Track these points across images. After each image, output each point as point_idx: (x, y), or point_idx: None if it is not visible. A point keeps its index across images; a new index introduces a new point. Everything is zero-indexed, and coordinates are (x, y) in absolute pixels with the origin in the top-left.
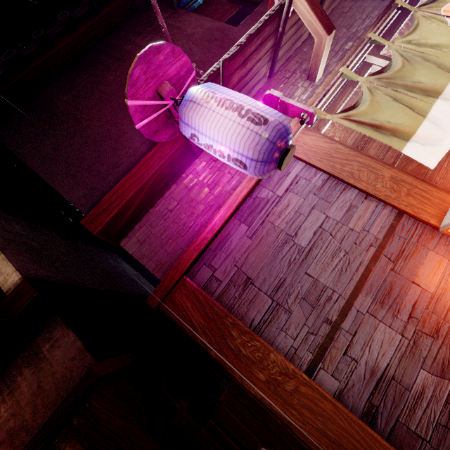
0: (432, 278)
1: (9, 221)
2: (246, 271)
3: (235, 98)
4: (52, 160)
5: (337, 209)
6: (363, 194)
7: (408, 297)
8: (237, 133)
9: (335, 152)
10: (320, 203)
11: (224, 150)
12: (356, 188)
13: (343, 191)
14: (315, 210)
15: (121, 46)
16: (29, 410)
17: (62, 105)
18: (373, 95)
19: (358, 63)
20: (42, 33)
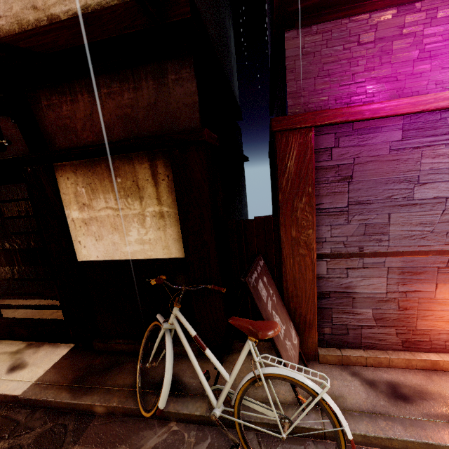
0: None
1: None
2: (355, 171)
3: None
4: None
5: None
6: None
7: (420, 286)
8: None
9: None
10: None
11: None
12: None
13: None
14: None
15: None
16: (143, 113)
17: None
18: None
19: None
20: None
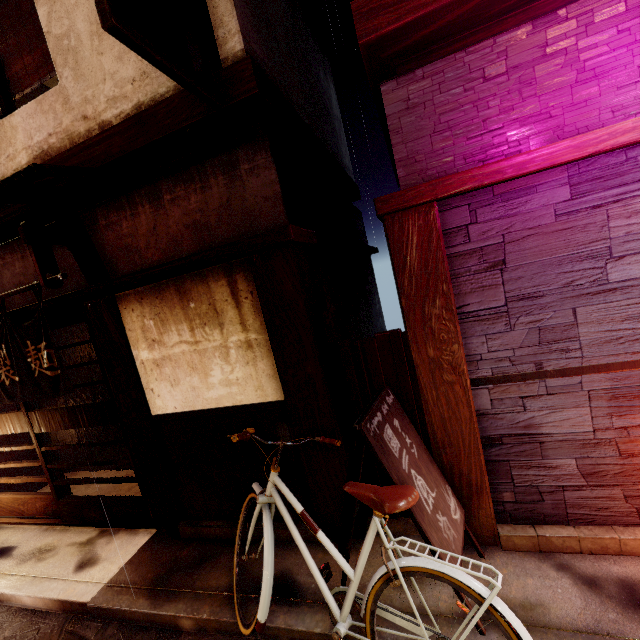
0: None
1: None
2: (508, 253)
3: None
4: None
5: None
6: None
7: None
8: None
9: None
10: None
11: None
12: None
13: None
14: None
15: None
16: (215, 217)
17: None
18: None
19: None
20: None
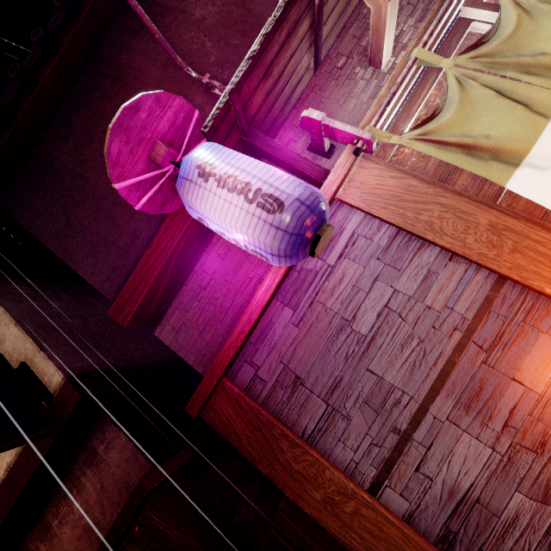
0: (541, 372)
1: (47, 299)
2: (294, 369)
3: (241, 171)
4: (67, 236)
5: (409, 278)
6: (447, 253)
7: (505, 400)
8: (247, 225)
9: (406, 192)
10: (385, 272)
11: (238, 240)
12: (436, 245)
13: (418, 251)
14: (379, 282)
15: (117, 58)
16: (98, 509)
17: (65, 159)
18: (464, 90)
19: (447, 26)
20: (18, 68)
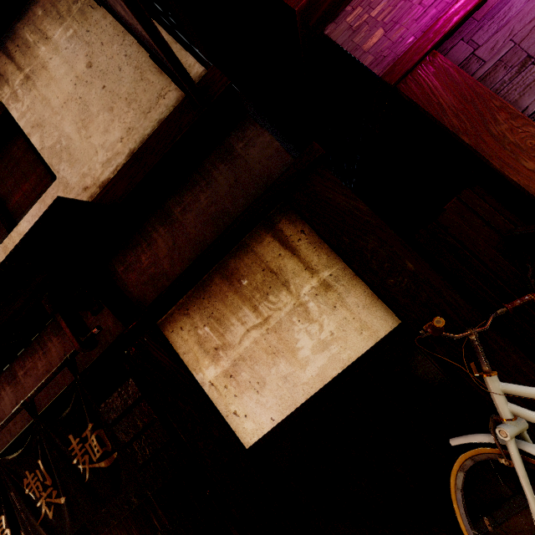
0: None
1: None
2: (527, 48)
3: None
4: None
5: None
6: None
7: None
8: None
9: None
10: None
11: None
12: None
13: None
14: None
15: None
16: (229, 200)
17: None
18: None
19: None
20: None
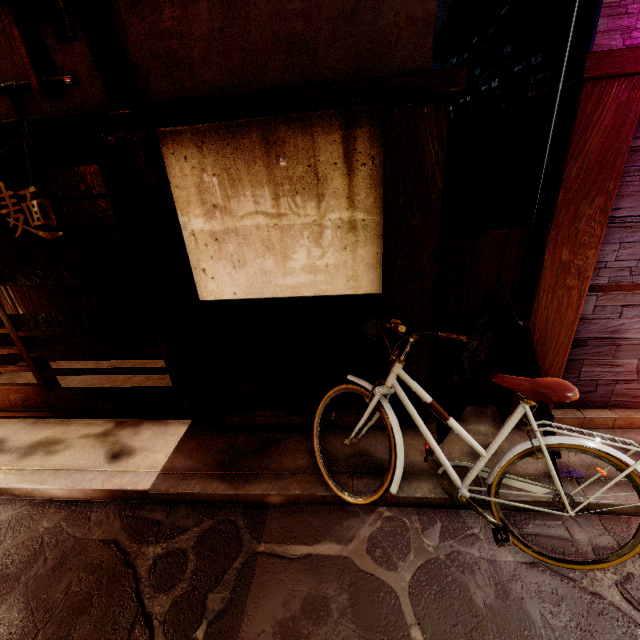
0: None
1: None
2: None
3: None
4: None
5: None
6: None
7: None
8: None
9: None
10: None
11: None
12: None
13: None
14: None
15: None
16: (327, 33)
17: None
18: None
19: None
20: None
